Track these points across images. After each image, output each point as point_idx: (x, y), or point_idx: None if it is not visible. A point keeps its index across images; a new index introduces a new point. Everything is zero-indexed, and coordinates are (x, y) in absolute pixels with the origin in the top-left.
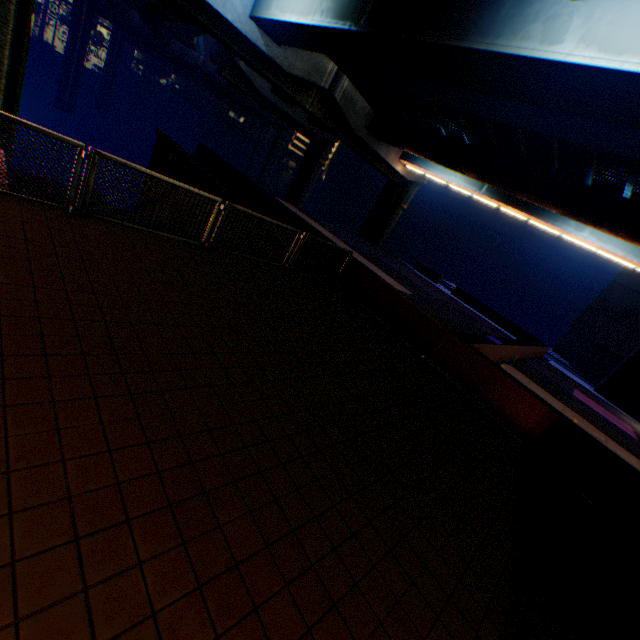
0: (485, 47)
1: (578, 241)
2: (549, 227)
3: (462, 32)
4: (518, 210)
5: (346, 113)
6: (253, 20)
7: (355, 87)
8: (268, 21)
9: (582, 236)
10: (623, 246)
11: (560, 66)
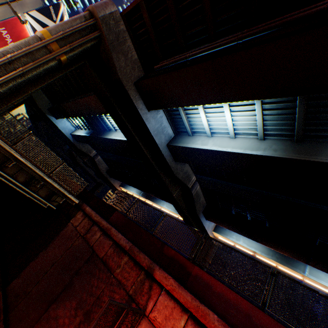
0: (103, 137)
1: (165, 209)
2: (157, 205)
3: (102, 135)
4: (149, 200)
5: (98, 165)
6: (71, 135)
7: (103, 159)
8: (74, 134)
9: (164, 206)
10: (173, 208)
11: (111, 139)
